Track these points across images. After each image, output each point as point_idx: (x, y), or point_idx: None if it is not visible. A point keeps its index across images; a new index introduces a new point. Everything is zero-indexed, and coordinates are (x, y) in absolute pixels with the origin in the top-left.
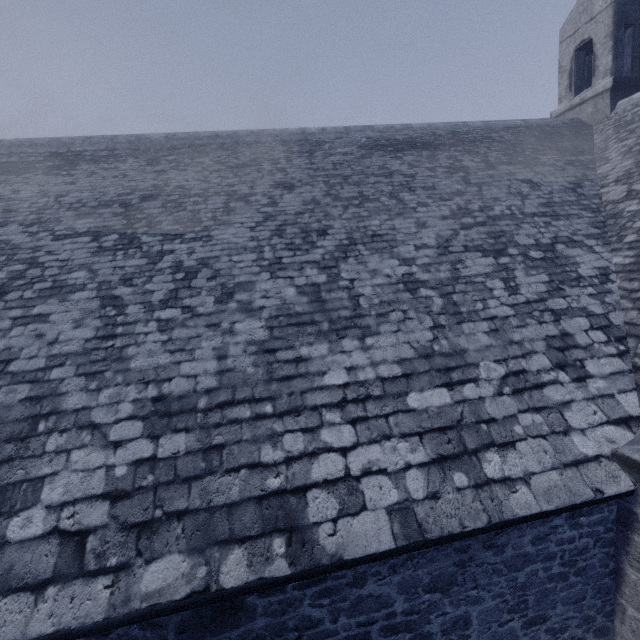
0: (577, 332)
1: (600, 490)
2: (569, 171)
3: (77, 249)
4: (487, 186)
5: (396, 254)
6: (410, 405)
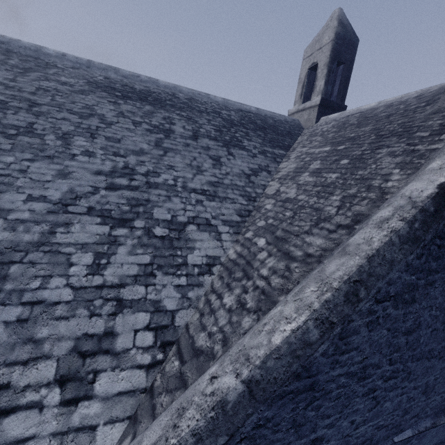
0: (125, 332)
1: None
2: (258, 159)
3: None
4: (174, 153)
5: None
6: None
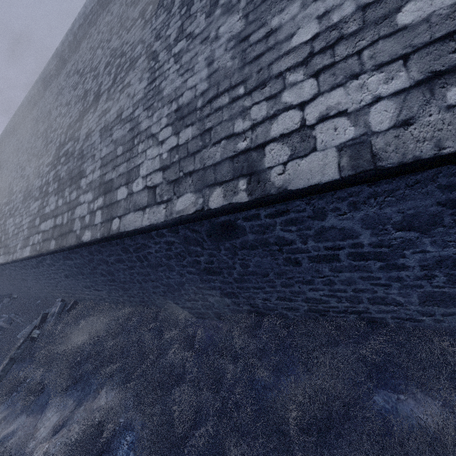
0: None
1: None
2: None
3: (136, 32)
4: None
5: None
6: (400, 23)
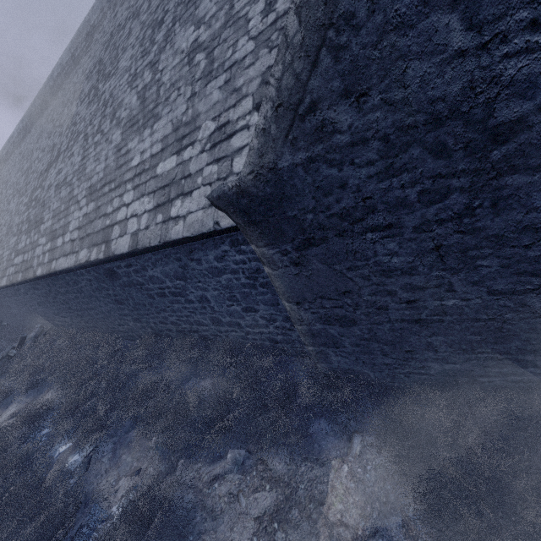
0: None
1: (218, 223)
2: None
3: (84, 108)
4: None
5: (195, 18)
6: (157, 172)
